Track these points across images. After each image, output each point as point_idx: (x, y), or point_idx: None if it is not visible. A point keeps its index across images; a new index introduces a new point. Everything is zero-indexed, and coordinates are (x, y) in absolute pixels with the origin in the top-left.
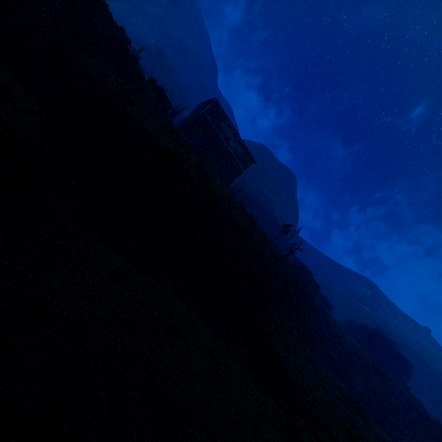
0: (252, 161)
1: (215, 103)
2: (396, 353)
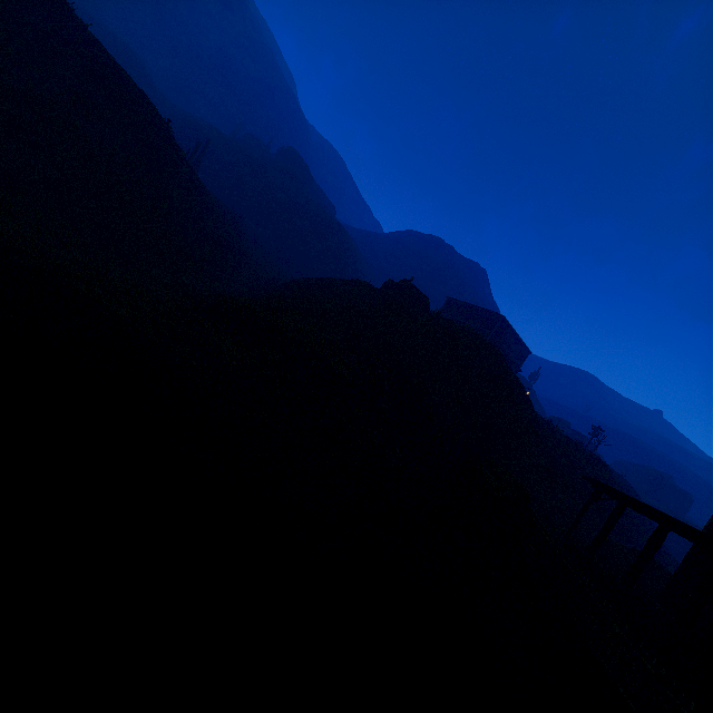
0: (528, 353)
1: (502, 320)
2: (678, 491)
